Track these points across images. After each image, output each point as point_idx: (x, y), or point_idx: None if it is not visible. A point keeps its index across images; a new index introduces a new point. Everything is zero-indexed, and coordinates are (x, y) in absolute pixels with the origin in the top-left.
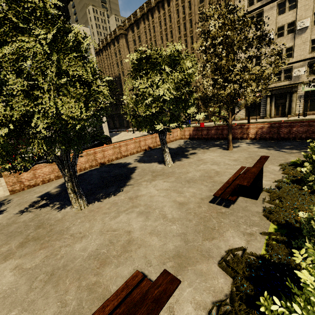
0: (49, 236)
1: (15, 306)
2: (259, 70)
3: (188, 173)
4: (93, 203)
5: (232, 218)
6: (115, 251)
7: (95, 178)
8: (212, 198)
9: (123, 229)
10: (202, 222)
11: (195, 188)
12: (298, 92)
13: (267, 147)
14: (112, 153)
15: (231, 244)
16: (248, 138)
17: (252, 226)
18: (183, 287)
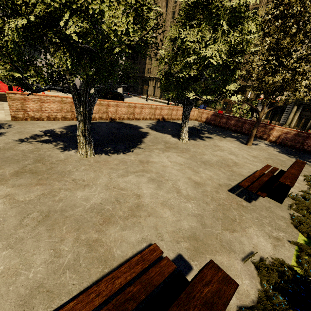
0: (49, 174)
1: (0, 239)
2: None
3: (204, 154)
4: (100, 154)
5: (254, 215)
6: (121, 212)
7: (104, 131)
8: (232, 188)
9: (132, 190)
10: (220, 209)
11: (212, 172)
12: None
13: (288, 154)
14: (125, 112)
15: (255, 243)
16: (267, 139)
17: (278, 230)
18: None
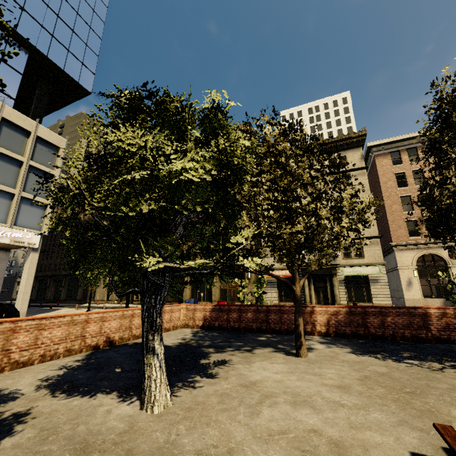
0: None
1: None
2: (353, 196)
3: (233, 452)
4: None
5: None
6: None
7: None
8: None
9: None
10: None
11: None
12: (337, 275)
13: (369, 352)
14: None
15: None
16: (315, 331)
17: None
18: None
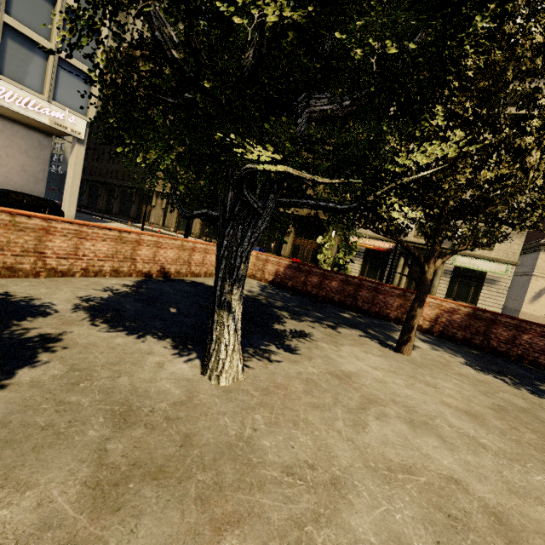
0: None
1: None
2: None
3: (340, 487)
4: None
5: None
6: None
7: None
8: None
9: None
10: None
11: None
12: (445, 263)
13: (492, 371)
14: None
15: None
16: None
17: None
18: None
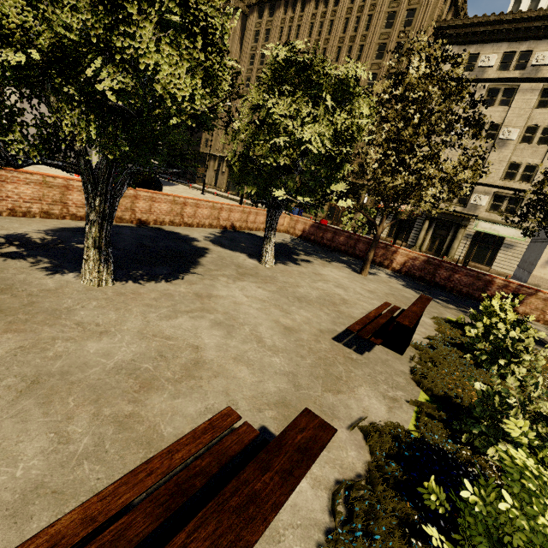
0: (28, 313)
1: None
2: (454, 168)
3: (298, 286)
4: (124, 281)
5: (367, 371)
6: (170, 372)
7: (128, 243)
8: (338, 335)
9: (186, 340)
10: (321, 365)
11: (310, 313)
12: (467, 228)
13: (415, 289)
14: (167, 211)
15: (366, 406)
16: (390, 267)
17: (395, 389)
18: None
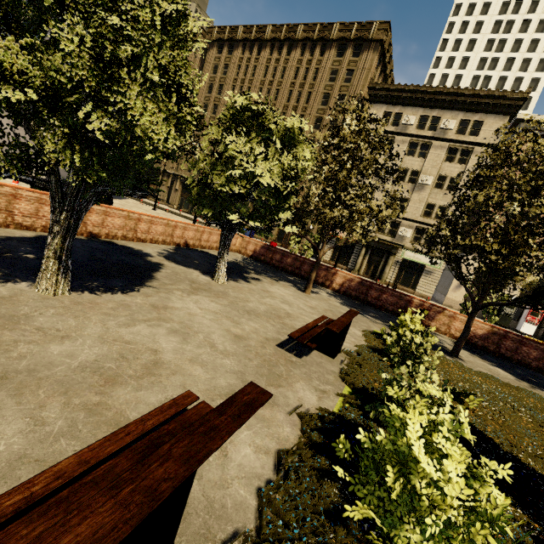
0: None
1: None
2: (378, 206)
3: (248, 301)
4: (80, 291)
5: (303, 370)
6: (132, 370)
7: (80, 255)
8: (281, 342)
9: (145, 344)
10: (266, 365)
11: (258, 324)
12: (396, 255)
13: (351, 306)
14: (120, 225)
15: (301, 396)
16: (330, 287)
17: (326, 384)
18: (240, 429)
